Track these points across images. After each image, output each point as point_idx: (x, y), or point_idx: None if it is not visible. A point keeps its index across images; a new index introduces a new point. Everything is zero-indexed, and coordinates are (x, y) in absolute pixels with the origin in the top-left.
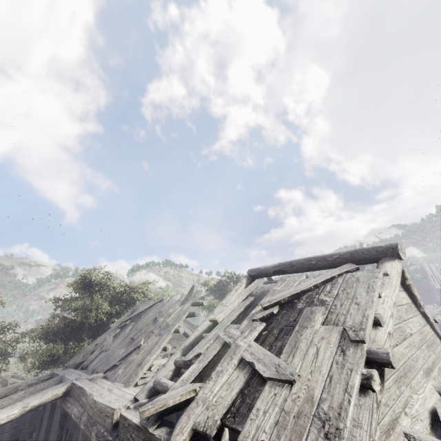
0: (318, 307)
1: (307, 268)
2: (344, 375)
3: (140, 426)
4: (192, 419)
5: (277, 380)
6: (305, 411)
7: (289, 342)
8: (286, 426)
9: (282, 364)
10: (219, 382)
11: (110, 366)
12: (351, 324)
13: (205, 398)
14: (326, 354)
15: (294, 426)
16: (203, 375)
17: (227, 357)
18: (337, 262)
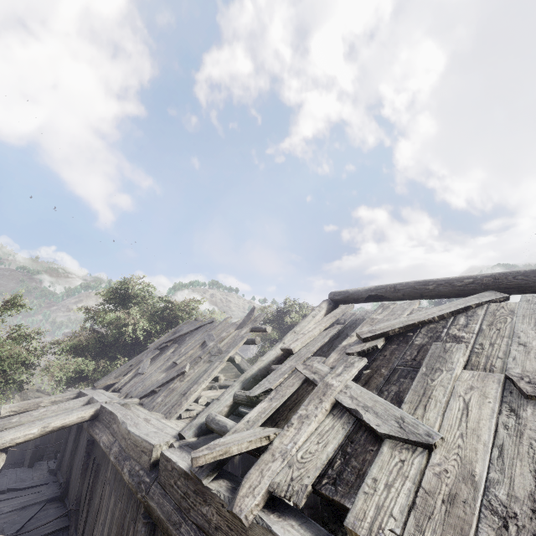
0: (456, 344)
1: (420, 294)
2: (526, 448)
3: (189, 474)
4: (267, 478)
5: (402, 441)
6: (463, 496)
7: (414, 387)
8: (432, 515)
9: (407, 417)
10: (305, 430)
11: (147, 392)
12: (521, 373)
13: (285, 451)
14: (484, 412)
15: (447, 516)
16: (278, 418)
17: (314, 398)
18: (470, 289)
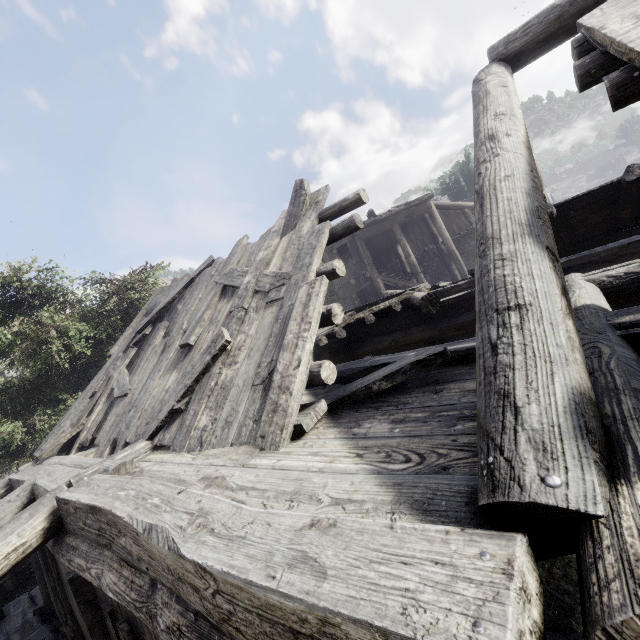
0: None
1: None
2: None
3: None
4: None
5: None
6: None
7: None
8: None
9: None
10: None
11: (160, 420)
12: None
13: None
14: None
15: None
16: None
17: None
18: None
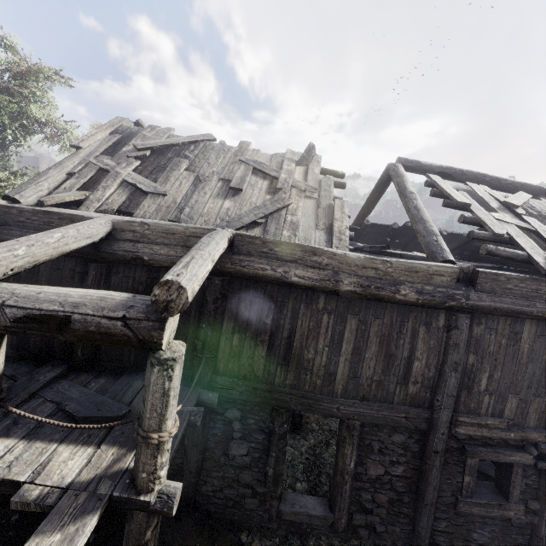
0: None
1: (477, 182)
2: None
3: (539, 278)
4: None
5: None
6: None
7: None
8: None
9: None
10: None
11: (246, 223)
12: None
13: None
14: None
15: None
16: (542, 247)
17: None
18: (508, 187)
